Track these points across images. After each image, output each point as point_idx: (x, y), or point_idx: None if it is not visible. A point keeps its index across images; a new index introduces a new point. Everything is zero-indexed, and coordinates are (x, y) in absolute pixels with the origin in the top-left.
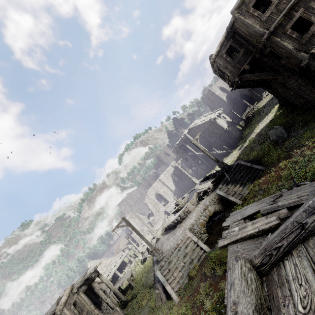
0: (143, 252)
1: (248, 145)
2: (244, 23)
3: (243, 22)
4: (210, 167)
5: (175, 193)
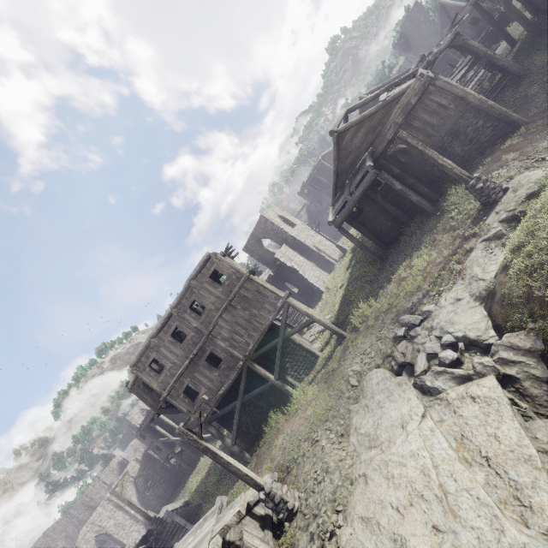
0: None
1: None
2: (143, 380)
3: (142, 379)
4: (195, 459)
5: (141, 520)
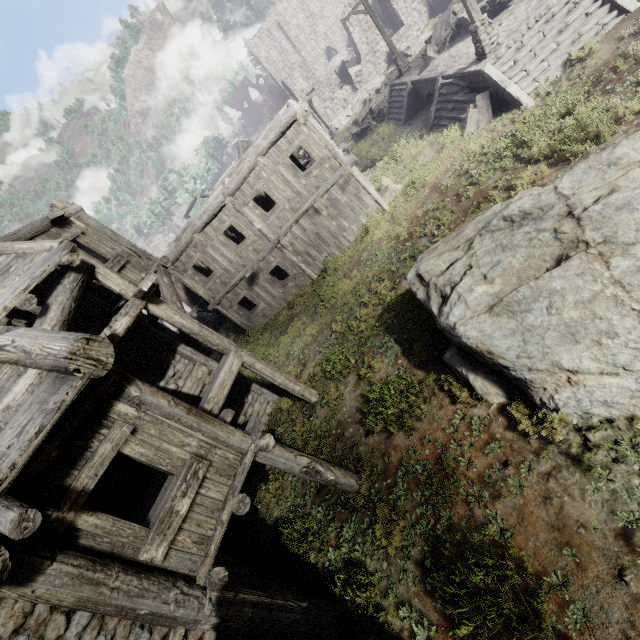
0: (365, 115)
1: None
2: None
3: None
4: None
5: None
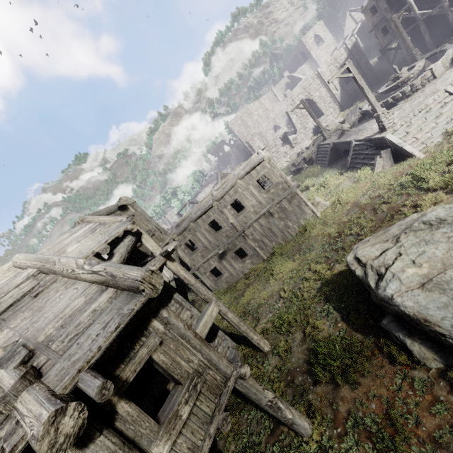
0: (300, 161)
1: None
2: None
3: None
4: (431, 46)
5: (337, 102)
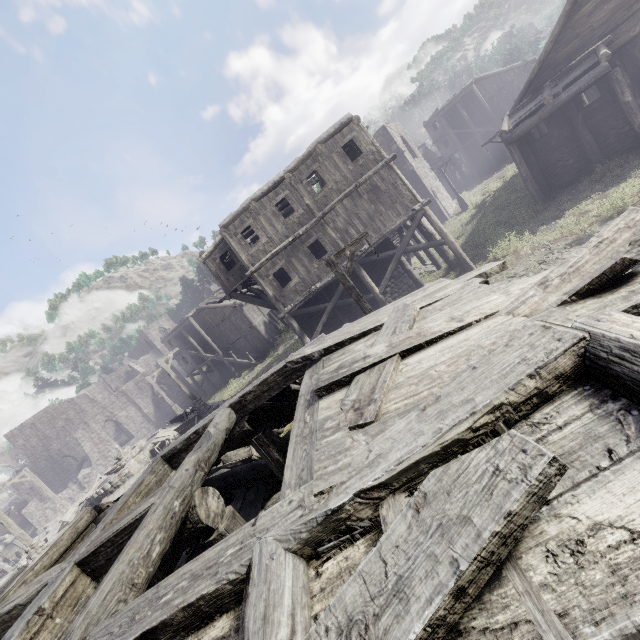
0: None
1: (269, 365)
2: (231, 246)
3: (230, 245)
4: (223, 381)
5: (153, 421)
